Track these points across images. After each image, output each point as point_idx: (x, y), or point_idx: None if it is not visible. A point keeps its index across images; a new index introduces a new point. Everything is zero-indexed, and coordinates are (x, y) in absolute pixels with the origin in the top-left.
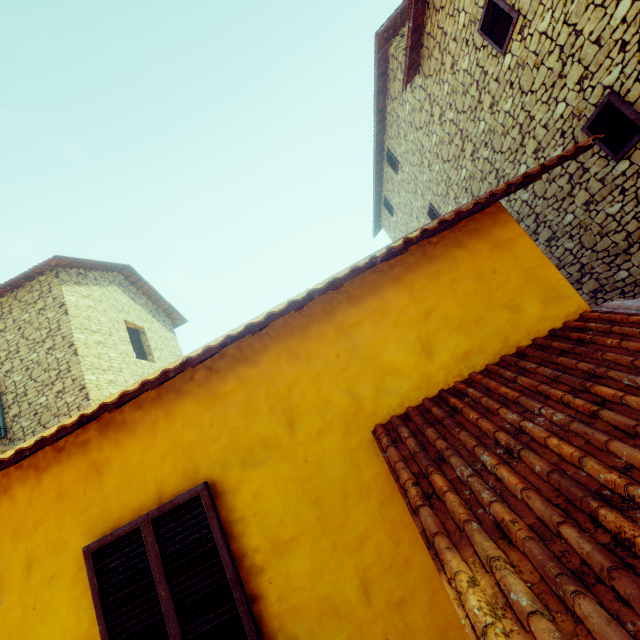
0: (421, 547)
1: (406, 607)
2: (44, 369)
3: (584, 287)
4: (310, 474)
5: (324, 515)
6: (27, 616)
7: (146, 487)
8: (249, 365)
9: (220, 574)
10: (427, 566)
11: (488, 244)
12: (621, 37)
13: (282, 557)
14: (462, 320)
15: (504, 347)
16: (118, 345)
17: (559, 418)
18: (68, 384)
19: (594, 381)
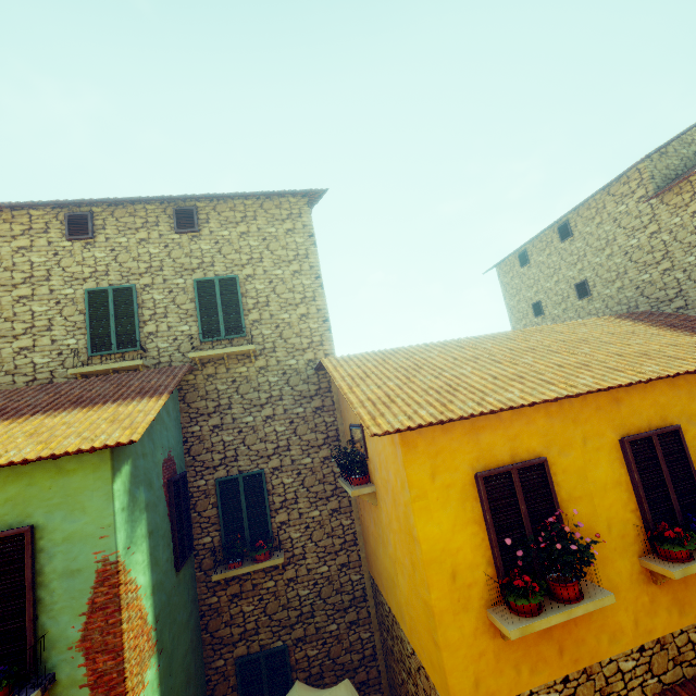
0: None
1: None
2: (289, 288)
3: None
4: None
5: None
6: (586, 464)
7: (642, 418)
8: (690, 375)
9: (687, 467)
10: None
11: None
12: None
13: None
14: None
15: None
16: None
17: None
18: (312, 311)
19: None
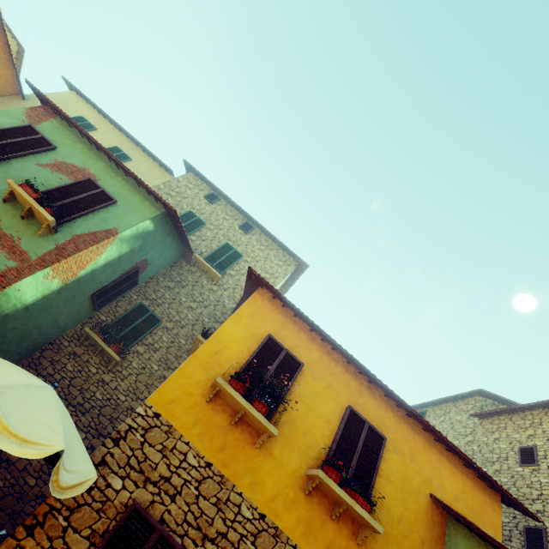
0: (419, 533)
1: (406, 538)
2: None
3: None
4: (407, 476)
5: (403, 489)
6: (321, 395)
7: (368, 415)
8: (412, 431)
9: (375, 461)
10: (418, 539)
11: (490, 502)
12: None
13: (386, 481)
14: (470, 507)
15: None
16: None
17: None
18: None
19: None
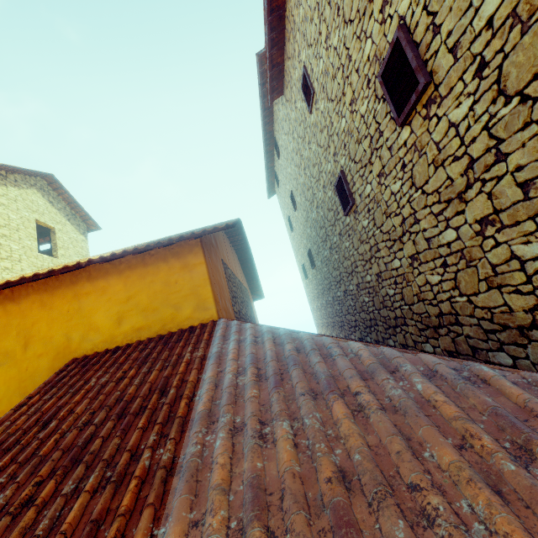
0: None
1: None
2: None
3: (342, 287)
4: (26, 378)
5: None
6: None
7: None
8: (14, 303)
9: None
10: None
11: (181, 264)
12: (344, 139)
13: None
14: (146, 307)
15: (162, 330)
16: (23, 240)
17: (102, 381)
18: None
19: (142, 365)
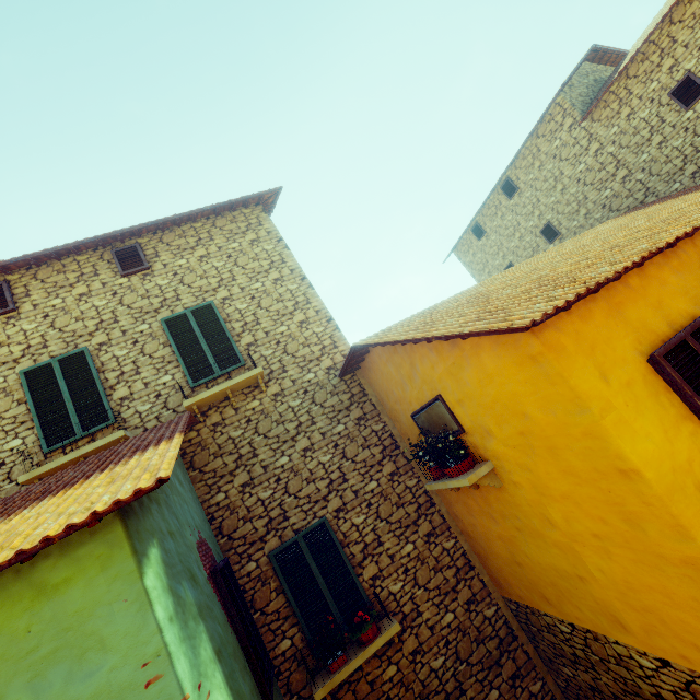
0: None
1: None
2: (275, 299)
3: None
4: None
5: None
6: None
7: None
8: None
9: None
10: None
11: None
12: None
13: None
14: None
15: None
16: None
17: None
18: (311, 315)
19: None
